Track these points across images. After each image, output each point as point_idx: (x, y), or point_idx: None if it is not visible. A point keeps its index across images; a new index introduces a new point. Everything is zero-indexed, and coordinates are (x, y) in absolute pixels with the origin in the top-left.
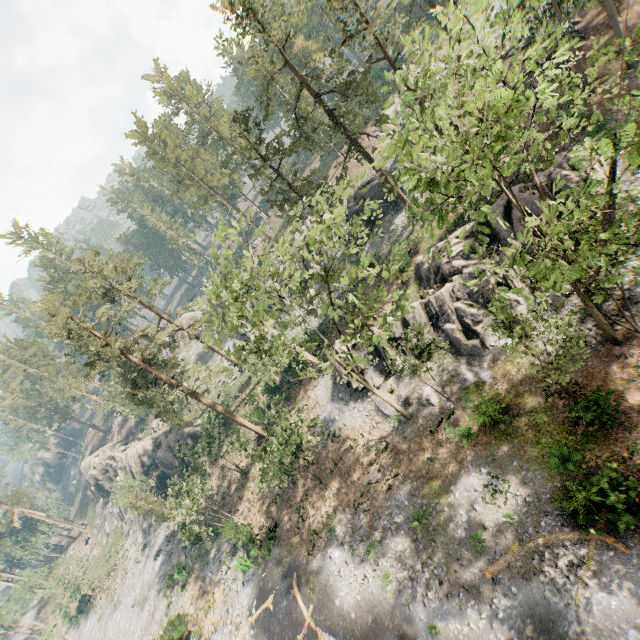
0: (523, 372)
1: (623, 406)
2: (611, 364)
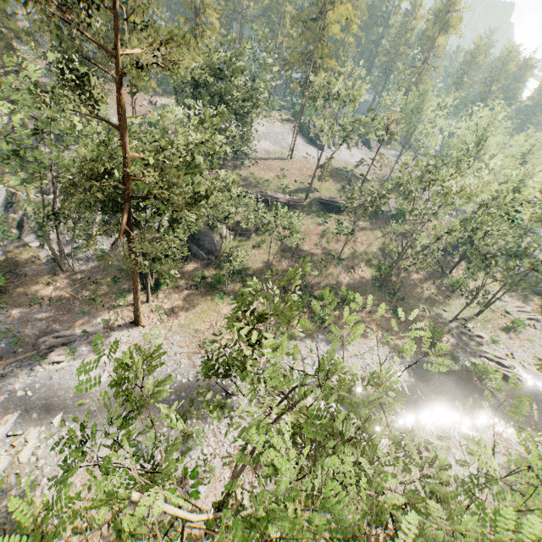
0: (18, 258)
1: (26, 289)
2: (49, 275)
